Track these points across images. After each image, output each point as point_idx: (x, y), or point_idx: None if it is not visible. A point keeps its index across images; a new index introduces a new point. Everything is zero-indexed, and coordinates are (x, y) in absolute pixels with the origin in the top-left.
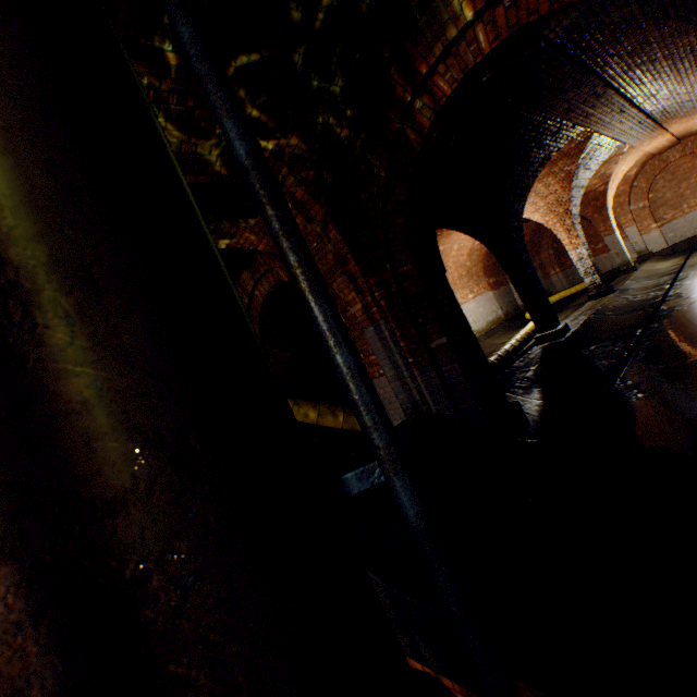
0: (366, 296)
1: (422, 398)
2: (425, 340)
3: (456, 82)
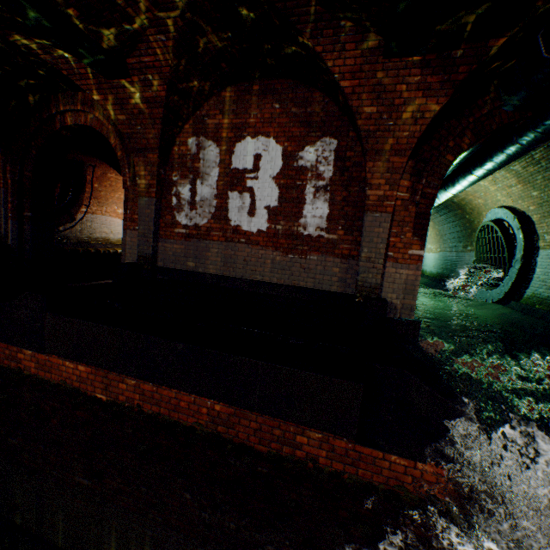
0: (2, 173)
1: (7, 234)
2: (22, 210)
3: (74, 123)
